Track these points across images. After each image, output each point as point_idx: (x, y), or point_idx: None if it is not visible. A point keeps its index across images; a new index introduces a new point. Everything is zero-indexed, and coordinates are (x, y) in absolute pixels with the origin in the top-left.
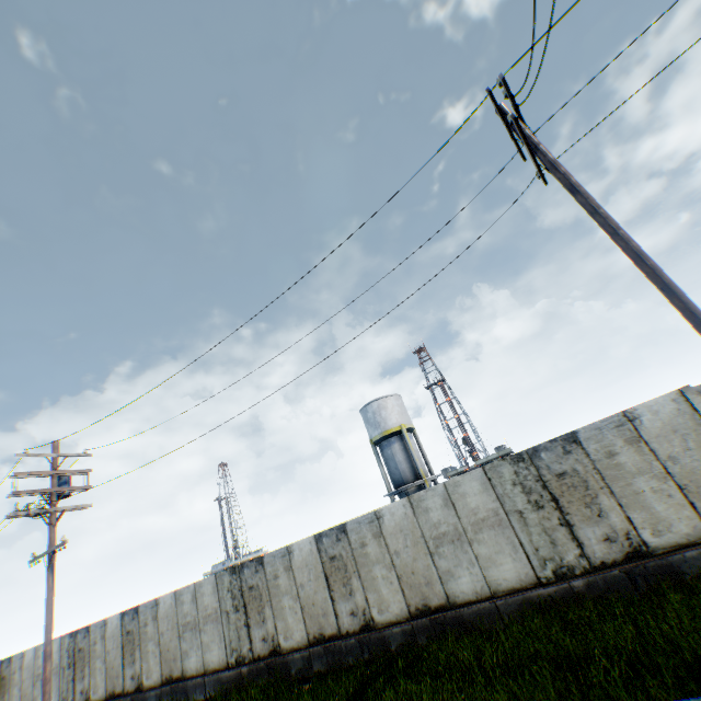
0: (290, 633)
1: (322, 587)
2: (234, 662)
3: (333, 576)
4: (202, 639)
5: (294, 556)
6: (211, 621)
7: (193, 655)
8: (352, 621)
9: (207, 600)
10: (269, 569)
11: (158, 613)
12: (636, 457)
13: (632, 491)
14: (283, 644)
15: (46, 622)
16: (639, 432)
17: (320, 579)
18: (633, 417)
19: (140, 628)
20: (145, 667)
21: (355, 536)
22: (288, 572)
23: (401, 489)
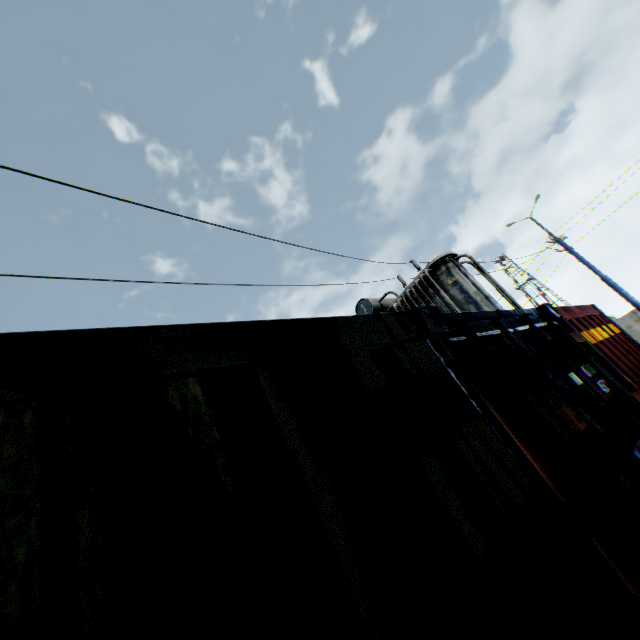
0: None
1: None
2: None
3: None
4: None
5: None
6: None
7: None
8: None
9: None
10: None
11: None
12: (638, 326)
13: (639, 338)
14: None
15: None
16: (638, 317)
17: None
18: (634, 312)
19: None
20: None
21: None
22: None
23: None
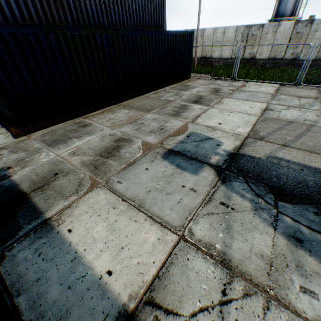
0: (261, 55)
1: (285, 43)
2: (234, 58)
3: (292, 40)
4: (222, 48)
5: (279, 28)
6: (229, 43)
7: (216, 53)
8: (289, 57)
9: (229, 35)
10: (265, 30)
11: (203, 35)
12: None
13: None
14: (256, 57)
15: (198, 21)
16: None
17: (286, 40)
18: None
19: (194, 38)
20: (194, 52)
21: (314, 27)
22: (273, 34)
23: (280, 19)
